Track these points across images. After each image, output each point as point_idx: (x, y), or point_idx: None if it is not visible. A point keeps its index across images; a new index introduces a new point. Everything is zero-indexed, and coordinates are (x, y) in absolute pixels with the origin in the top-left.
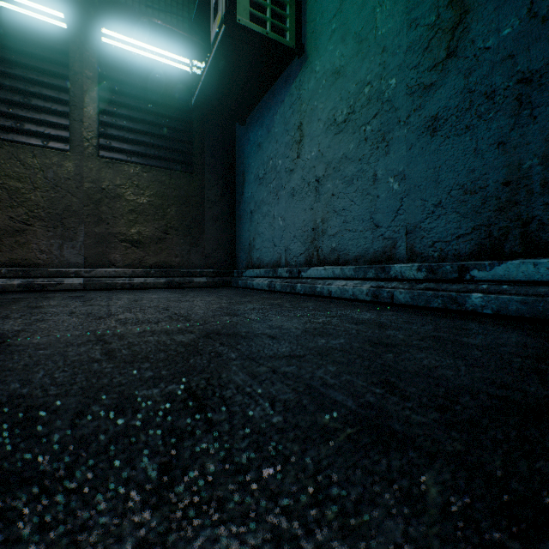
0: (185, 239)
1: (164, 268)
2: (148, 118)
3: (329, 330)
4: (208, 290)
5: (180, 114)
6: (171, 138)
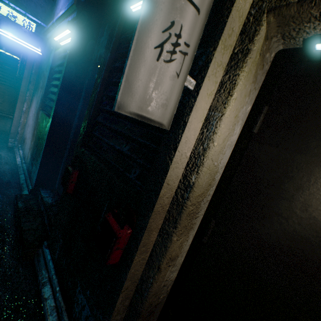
0: (10, 105)
1: (1, 111)
2: (4, 71)
3: (4, 130)
4: (11, 120)
5: (16, 72)
6: (11, 78)
